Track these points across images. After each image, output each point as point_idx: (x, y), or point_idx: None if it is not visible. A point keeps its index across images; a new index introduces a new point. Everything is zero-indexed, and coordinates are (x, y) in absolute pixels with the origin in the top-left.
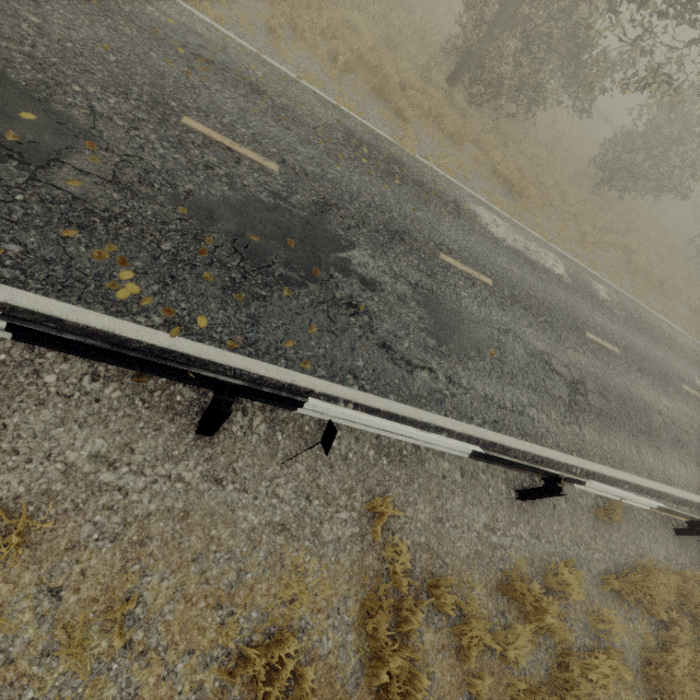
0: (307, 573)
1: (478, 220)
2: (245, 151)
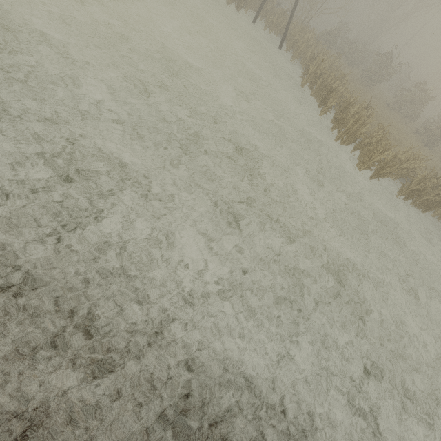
0: None
1: None
2: None
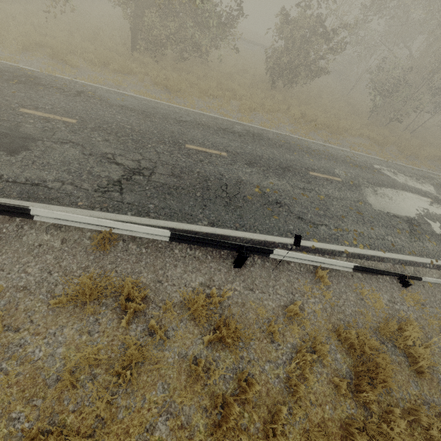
0: None
1: (100, 98)
2: None
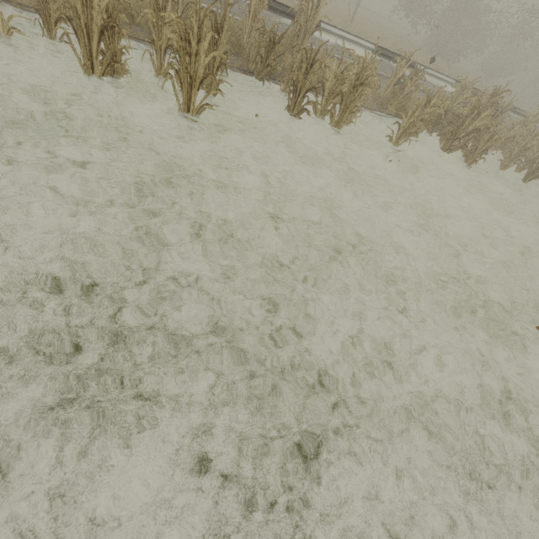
0: None
1: None
2: None
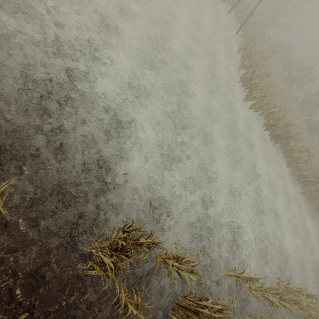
0: None
1: None
2: None
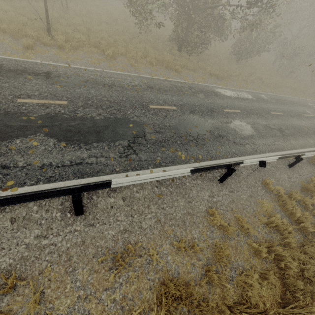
0: (264, 203)
1: (221, 93)
2: (166, 107)
